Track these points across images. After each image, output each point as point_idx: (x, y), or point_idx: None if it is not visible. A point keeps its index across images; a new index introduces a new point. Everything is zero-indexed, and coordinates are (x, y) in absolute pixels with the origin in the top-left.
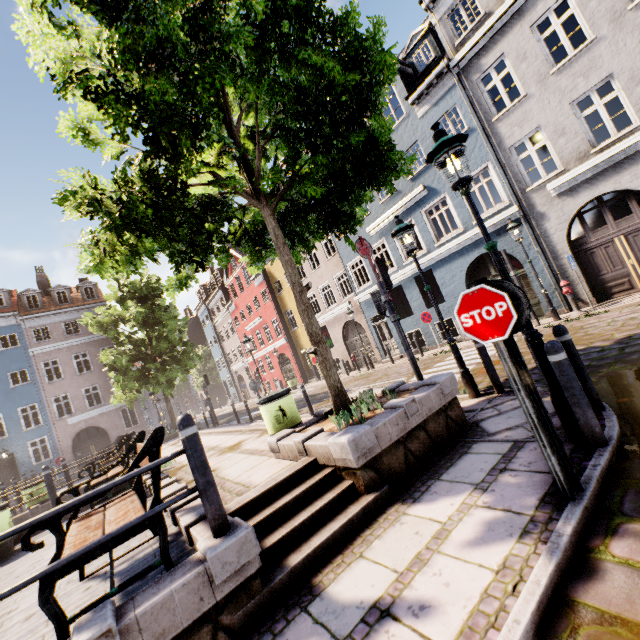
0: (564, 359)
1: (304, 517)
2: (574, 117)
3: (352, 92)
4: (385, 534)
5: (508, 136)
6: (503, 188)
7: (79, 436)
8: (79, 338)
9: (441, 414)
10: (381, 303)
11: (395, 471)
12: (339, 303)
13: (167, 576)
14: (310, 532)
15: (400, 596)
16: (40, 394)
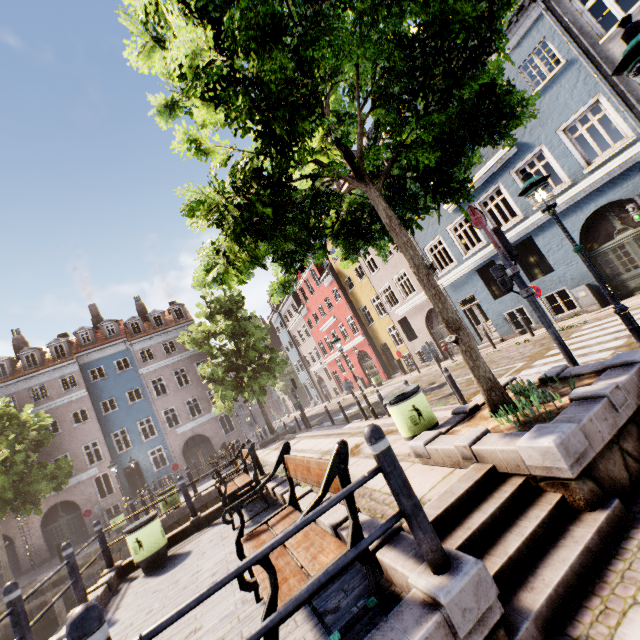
0: None
1: (517, 542)
2: None
3: (467, 29)
4: None
5: None
6: (624, 121)
7: (187, 444)
8: (176, 356)
9: None
10: (506, 278)
11: (616, 480)
12: (419, 291)
13: (392, 622)
14: (530, 562)
15: None
16: (152, 408)
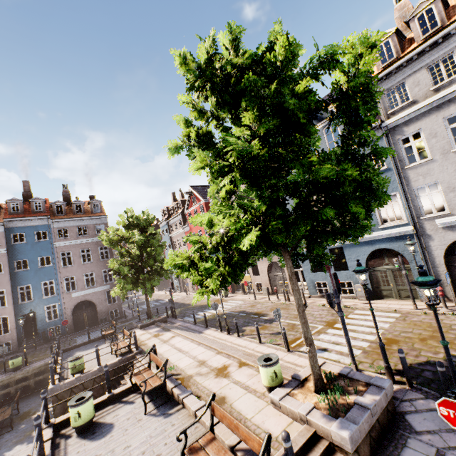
0: None
1: None
2: None
3: None
4: None
5: (414, 180)
6: (404, 212)
7: (77, 306)
8: (86, 239)
9: (385, 409)
10: (333, 302)
11: (365, 451)
12: None
13: None
14: None
15: None
16: (57, 274)
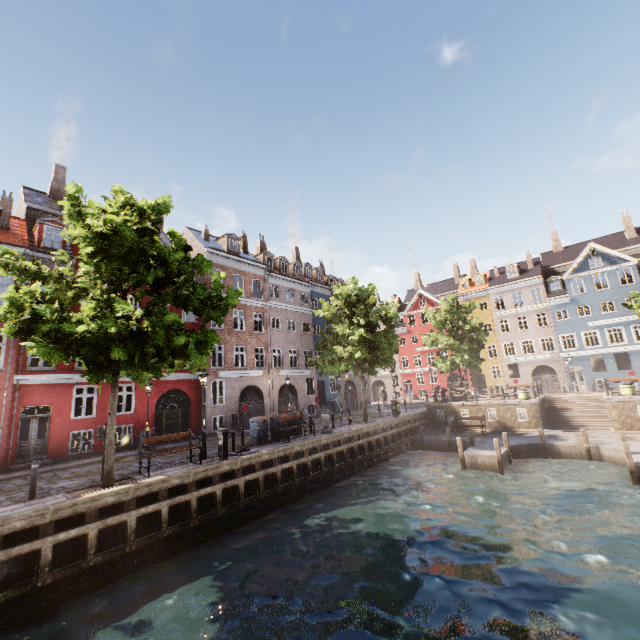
0: None
1: None
2: None
3: None
4: None
5: None
6: None
7: (344, 384)
8: None
9: None
10: None
11: None
12: (538, 353)
13: None
14: None
15: None
16: None
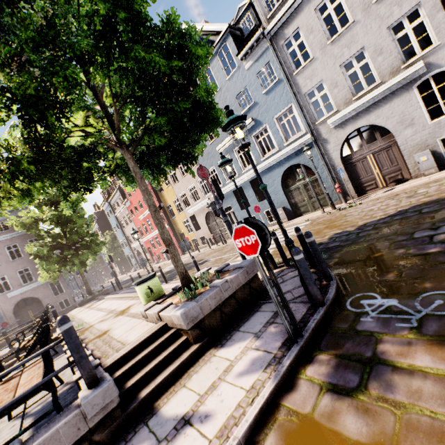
0: (301, 258)
1: (153, 364)
2: (342, 75)
3: (179, 72)
4: (200, 370)
5: (303, 86)
6: (302, 121)
7: (18, 305)
8: (9, 234)
9: (246, 286)
10: (217, 209)
11: (214, 327)
12: (202, 199)
13: (57, 418)
14: (157, 373)
15: (197, 410)
16: None
